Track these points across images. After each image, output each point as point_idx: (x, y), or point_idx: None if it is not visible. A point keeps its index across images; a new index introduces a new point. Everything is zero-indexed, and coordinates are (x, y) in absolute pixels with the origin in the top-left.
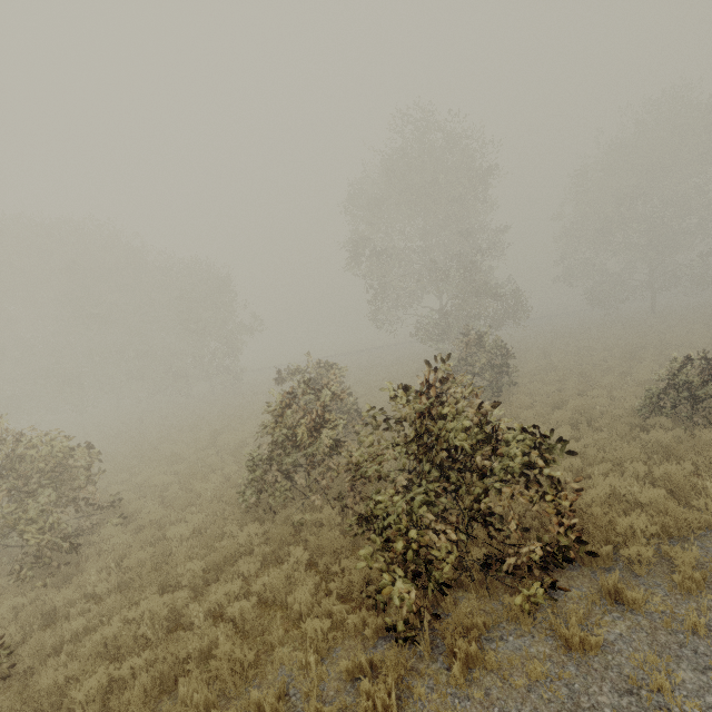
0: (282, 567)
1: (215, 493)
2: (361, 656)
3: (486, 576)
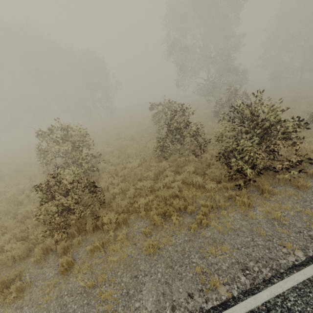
0: (179, 174)
1: (136, 153)
2: (232, 192)
3: (266, 171)
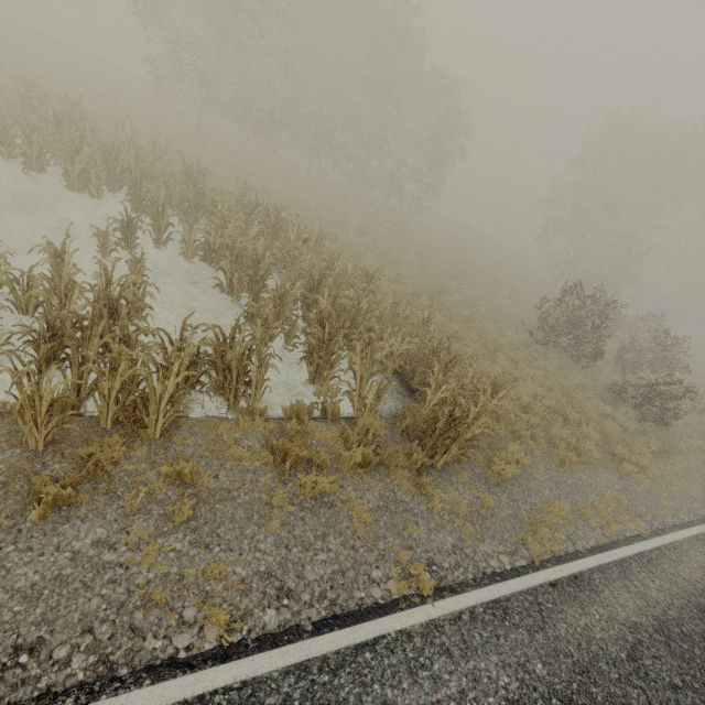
0: None
1: None
2: None
3: None
